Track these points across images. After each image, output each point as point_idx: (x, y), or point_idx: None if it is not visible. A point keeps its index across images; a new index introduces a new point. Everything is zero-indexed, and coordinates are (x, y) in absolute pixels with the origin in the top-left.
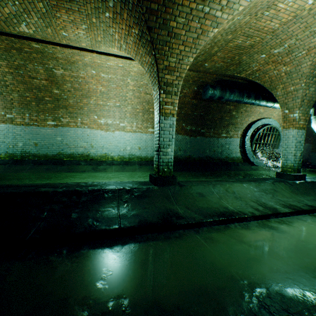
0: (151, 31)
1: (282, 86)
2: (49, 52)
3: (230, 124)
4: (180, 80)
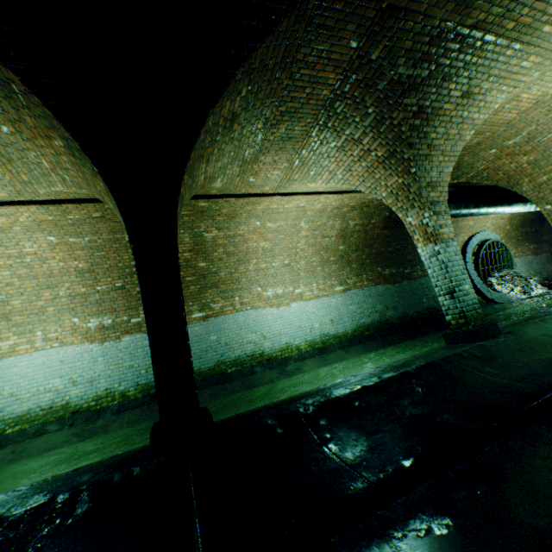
0: (412, 148)
1: (528, 179)
2: (214, 208)
3: None
4: (444, 195)
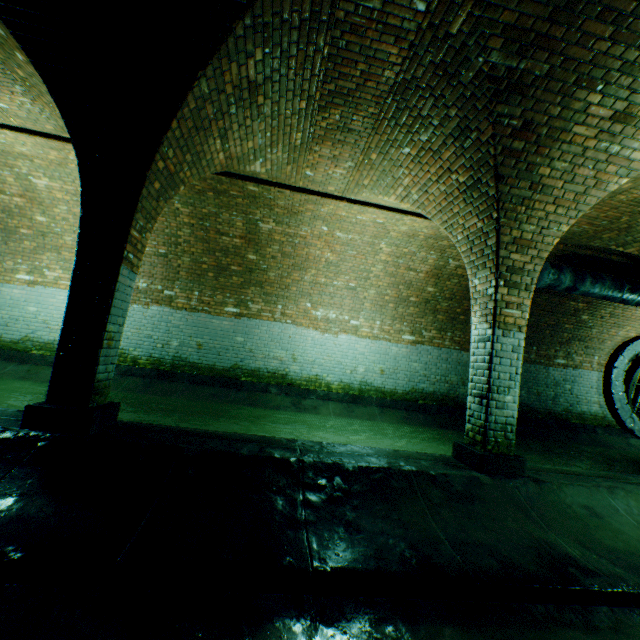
0: (501, 182)
1: None
2: (268, 197)
3: (574, 339)
4: (537, 263)
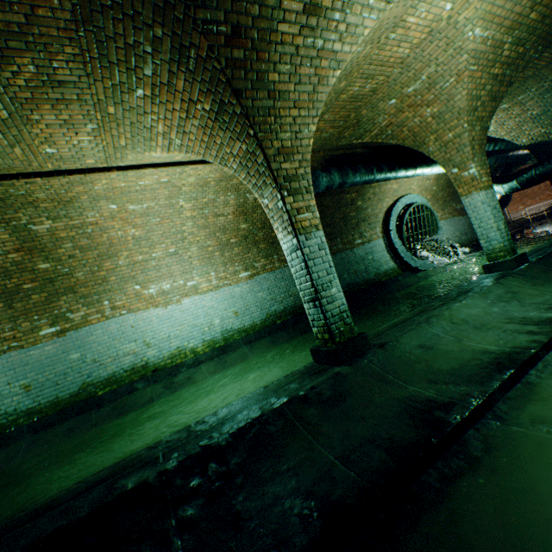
0: (241, 97)
1: (434, 137)
2: (19, 193)
3: (360, 222)
4: (306, 165)
